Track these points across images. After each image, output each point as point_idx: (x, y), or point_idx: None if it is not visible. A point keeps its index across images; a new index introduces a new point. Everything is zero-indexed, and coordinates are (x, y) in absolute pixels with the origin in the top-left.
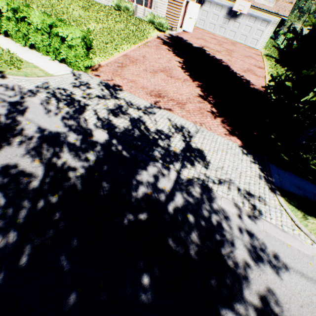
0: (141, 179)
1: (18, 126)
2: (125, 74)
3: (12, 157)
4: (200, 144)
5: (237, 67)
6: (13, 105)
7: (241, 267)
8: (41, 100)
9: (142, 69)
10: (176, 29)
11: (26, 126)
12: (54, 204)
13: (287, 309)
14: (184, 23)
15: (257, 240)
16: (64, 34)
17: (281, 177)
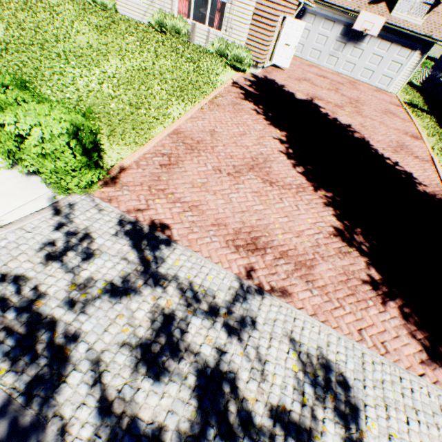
0: None
1: None
2: (177, 187)
3: None
4: None
5: (380, 142)
6: None
7: None
8: None
9: (212, 168)
10: (263, 64)
11: None
12: None
13: None
14: (275, 53)
15: None
16: (19, 128)
17: None
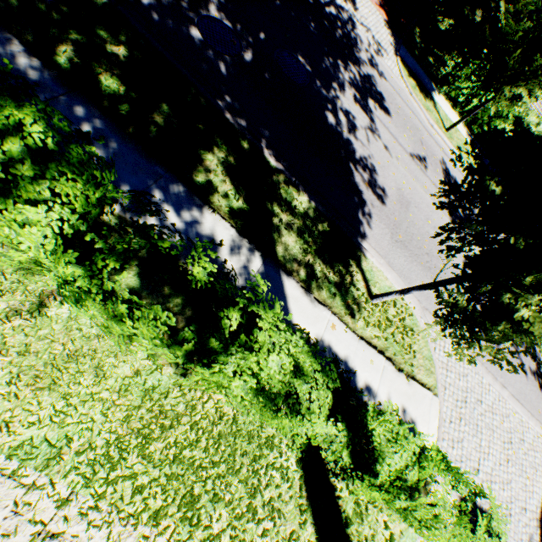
0: None
1: None
2: None
3: None
4: None
5: None
6: None
7: (362, 61)
8: None
9: None
10: None
11: None
12: None
13: (379, 87)
14: None
15: (375, 62)
16: None
17: (406, 56)
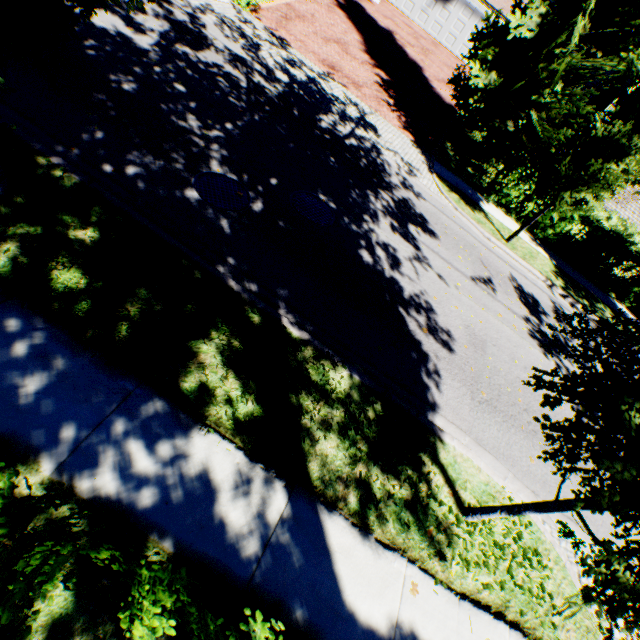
0: (323, 119)
1: (207, 38)
2: (292, 30)
3: (217, 61)
4: (373, 123)
5: (430, 73)
6: (191, 17)
7: (394, 185)
8: (214, 23)
9: (312, 32)
10: None
11: (214, 41)
12: (263, 103)
13: (418, 208)
14: None
15: (409, 184)
16: None
17: (442, 171)
